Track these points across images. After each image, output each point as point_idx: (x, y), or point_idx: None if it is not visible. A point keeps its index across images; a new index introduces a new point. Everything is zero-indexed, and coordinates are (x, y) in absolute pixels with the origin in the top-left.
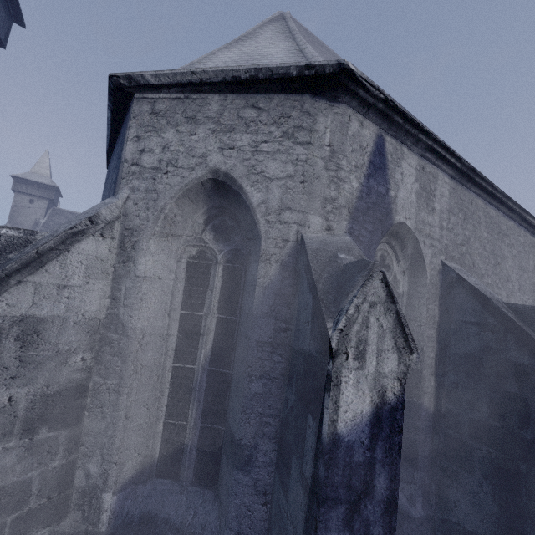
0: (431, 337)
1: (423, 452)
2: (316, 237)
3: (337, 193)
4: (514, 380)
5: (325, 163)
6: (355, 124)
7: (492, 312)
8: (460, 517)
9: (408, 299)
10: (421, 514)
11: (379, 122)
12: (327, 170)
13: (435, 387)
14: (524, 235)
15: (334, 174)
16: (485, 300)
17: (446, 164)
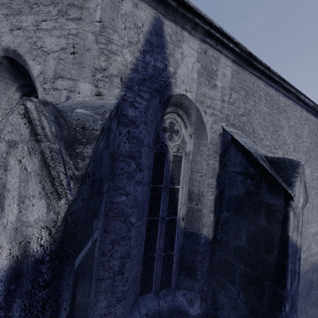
0: (211, 184)
1: (201, 268)
2: (80, 100)
3: (107, 64)
4: (265, 216)
5: (95, 37)
6: (128, 4)
7: (253, 163)
8: (224, 315)
9: (193, 156)
10: (198, 312)
11: (155, 5)
12: (97, 43)
13: (214, 221)
14: (300, 111)
15: (104, 46)
16: (248, 154)
17: (226, 49)
